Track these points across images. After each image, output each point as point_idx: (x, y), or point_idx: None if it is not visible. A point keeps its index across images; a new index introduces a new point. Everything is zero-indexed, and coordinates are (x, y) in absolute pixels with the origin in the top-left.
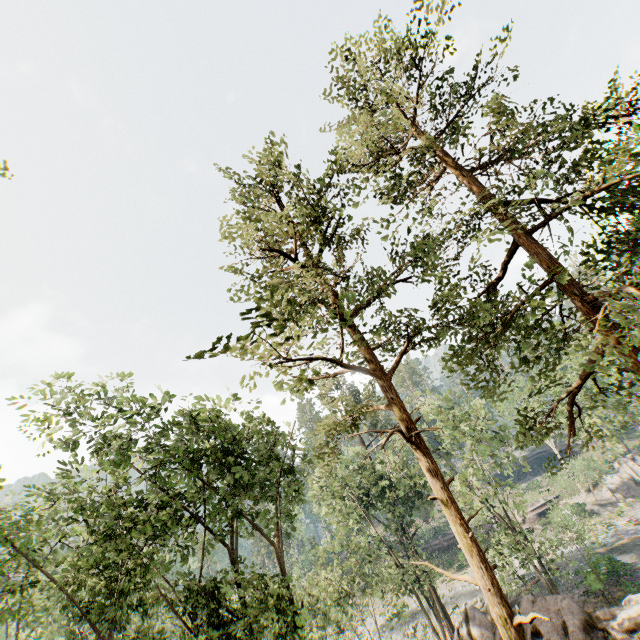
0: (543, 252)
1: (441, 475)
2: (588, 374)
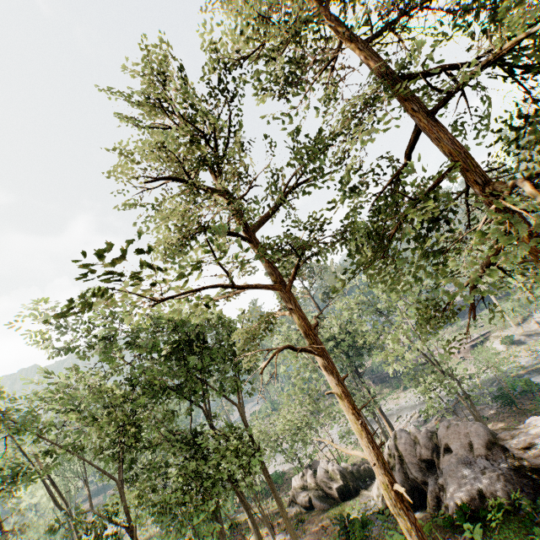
0: (446, 136)
1: (336, 374)
2: (490, 263)
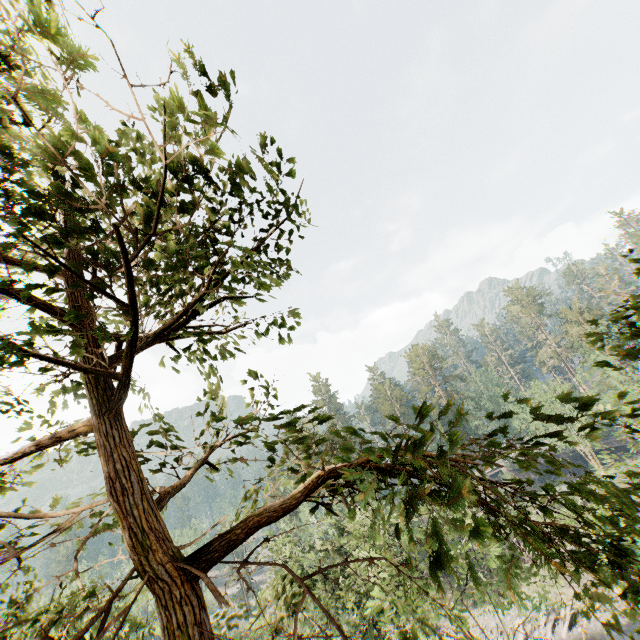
0: None
1: None
2: None
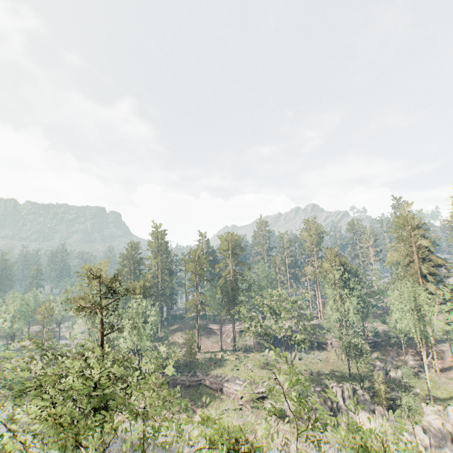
0: None
1: None
2: None
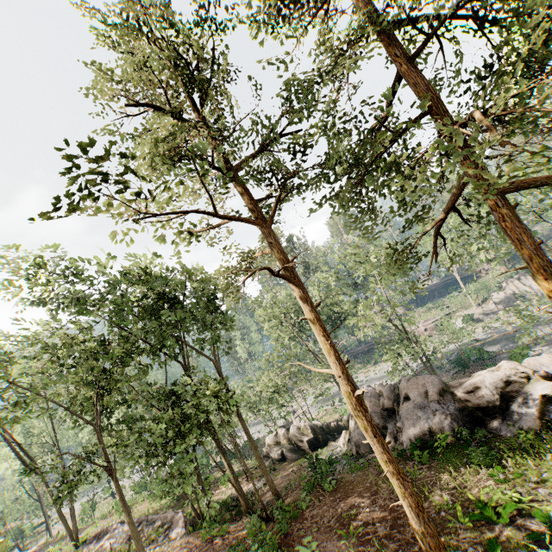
0: (420, 82)
1: (310, 301)
2: (450, 208)
